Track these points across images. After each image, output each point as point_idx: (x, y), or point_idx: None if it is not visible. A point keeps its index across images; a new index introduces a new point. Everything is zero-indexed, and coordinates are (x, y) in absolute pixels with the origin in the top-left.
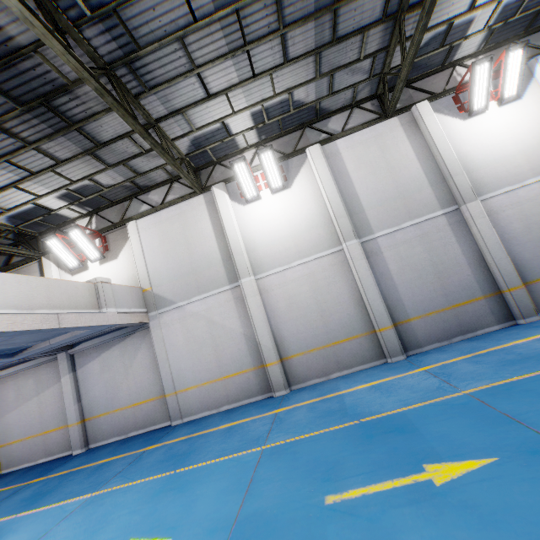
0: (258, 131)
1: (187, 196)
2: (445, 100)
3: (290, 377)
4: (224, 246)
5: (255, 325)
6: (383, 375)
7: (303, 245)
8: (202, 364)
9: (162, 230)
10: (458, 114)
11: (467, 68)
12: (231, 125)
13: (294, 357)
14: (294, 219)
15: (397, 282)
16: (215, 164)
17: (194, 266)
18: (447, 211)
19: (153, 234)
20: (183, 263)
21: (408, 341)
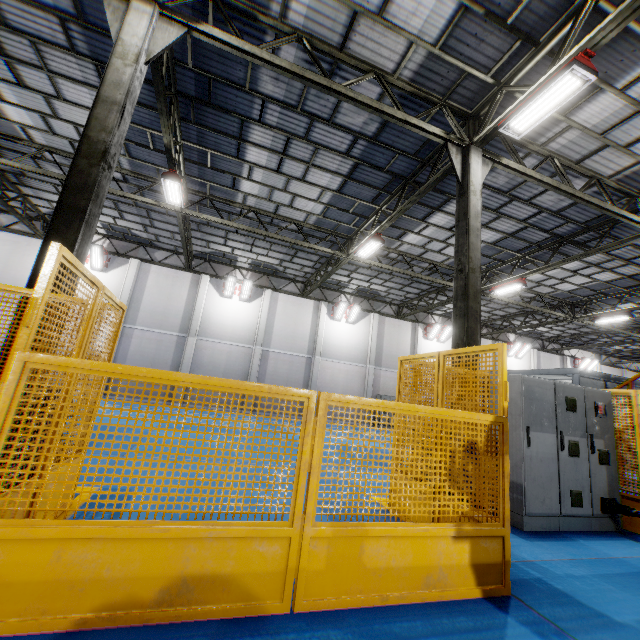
0: (107, 230)
1: (32, 234)
2: (220, 281)
3: None
4: None
5: None
6: None
7: None
8: None
9: None
10: (221, 292)
11: (241, 273)
12: None
13: None
14: None
15: (129, 357)
16: None
17: (2, 281)
18: (181, 335)
19: None
20: None
21: (112, 390)
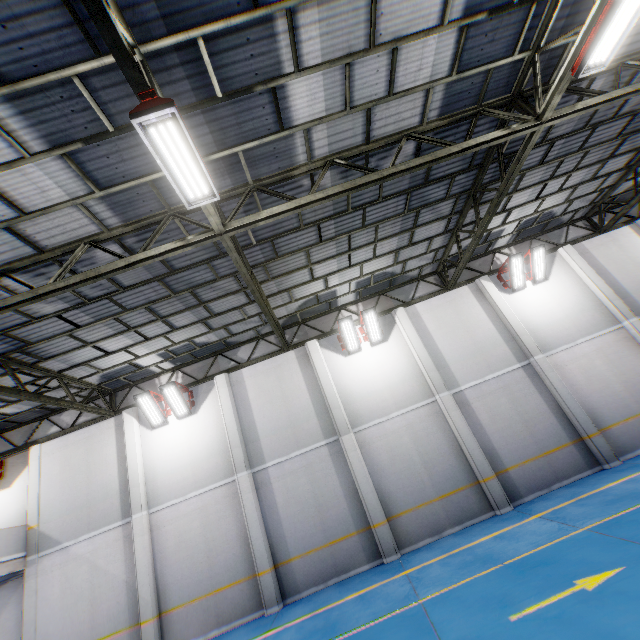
0: (171, 361)
1: (99, 418)
2: (332, 338)
3: (167, 637)
4: (125, 475)
5: (137, 571)
6: (239, 638)
7: (200, 474)
8: (73, 624)
9: (66, 456)
10: (341, 351)
11: (349, 312)
12: (140, 362)
13: (175, 610)
14: (196, 446)
15: (283, 516)
16: (132, 386)
17: (90, 497)
18: (329, 441)
19: (55, 460)
20: (79, 494)
21: (288, 585)
